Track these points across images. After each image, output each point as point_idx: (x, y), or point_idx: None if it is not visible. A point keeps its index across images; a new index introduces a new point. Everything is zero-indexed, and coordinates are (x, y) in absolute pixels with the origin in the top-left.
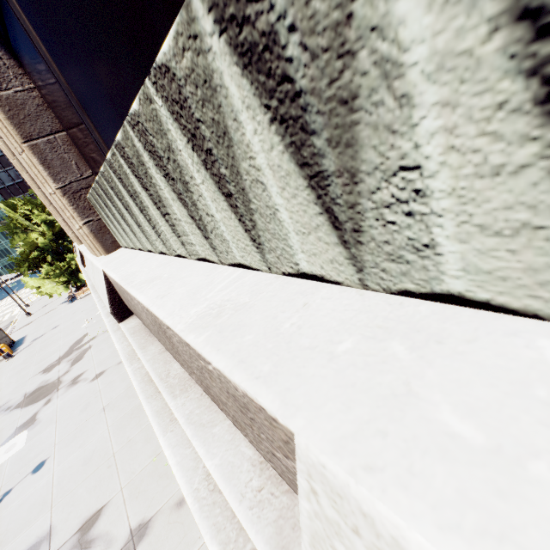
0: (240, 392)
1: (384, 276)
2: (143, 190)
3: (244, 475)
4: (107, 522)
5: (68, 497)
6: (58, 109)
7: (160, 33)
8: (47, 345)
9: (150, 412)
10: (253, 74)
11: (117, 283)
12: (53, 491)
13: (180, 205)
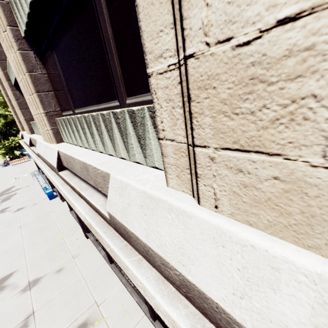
0: (104, 173)
1: (132, 159)
2: (88, 129)
3: (100, 202)
4: (15, 279)
5: None
6: (55, 85)
7: (104, 99)
8: None
9: (71, 198)
10: (117, 125)
11: (67, 155)
12: None
13: (99, 137)
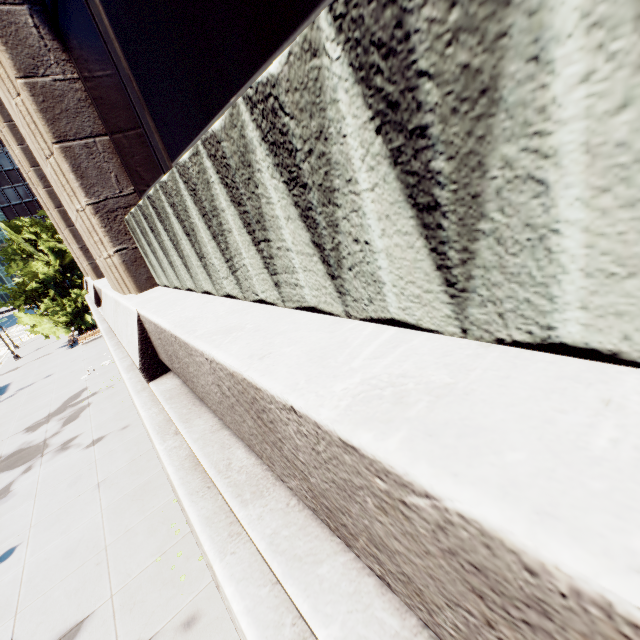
0: (551, 583)
1: None
2: (232, 205)
3: None
4: None
5: (39, 600)
6: (106, 106)
7: None
8: (36, 397)
9: (197, 517)
10: None
11: (163, 330)
12: (21, 591)
13: (300, 227)
